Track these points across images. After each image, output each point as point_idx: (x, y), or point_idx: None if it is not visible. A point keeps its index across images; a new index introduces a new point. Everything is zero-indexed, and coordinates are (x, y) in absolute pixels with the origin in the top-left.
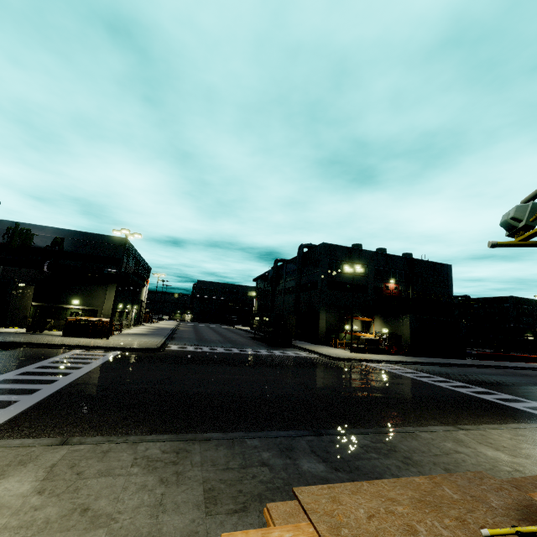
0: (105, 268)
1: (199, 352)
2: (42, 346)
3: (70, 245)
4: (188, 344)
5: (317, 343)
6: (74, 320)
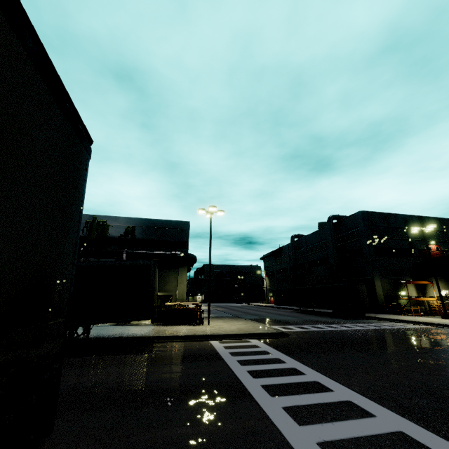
0: (177, 252)
1: (322, 332)
2: (171, 339)
3: (141, 232)
4: (277, 324)
5: (379, 312)
6: (160, 307)
